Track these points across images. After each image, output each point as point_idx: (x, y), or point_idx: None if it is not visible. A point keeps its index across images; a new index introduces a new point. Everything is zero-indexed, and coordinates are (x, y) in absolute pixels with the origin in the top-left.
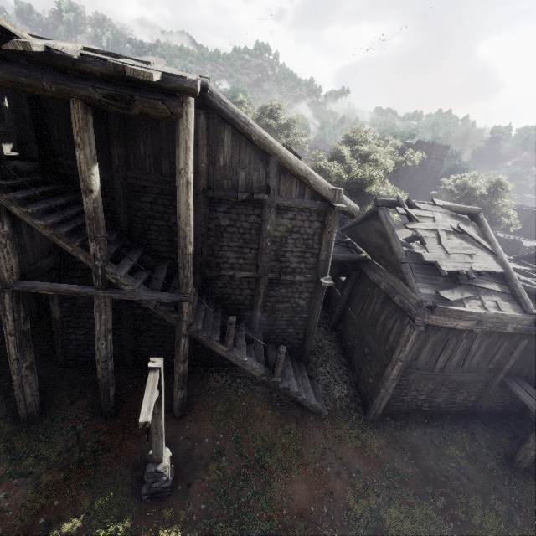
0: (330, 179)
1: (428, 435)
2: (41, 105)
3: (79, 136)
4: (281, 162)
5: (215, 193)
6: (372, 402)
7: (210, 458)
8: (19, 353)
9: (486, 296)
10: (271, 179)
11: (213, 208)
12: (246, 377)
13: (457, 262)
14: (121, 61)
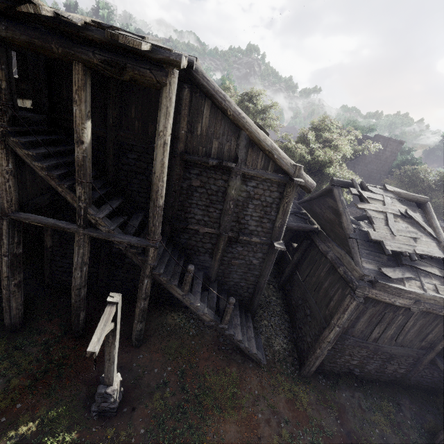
0: (294, 158)
1: (356, 399)
2: (55, 68)
3: (77, 94)
4: (251, 136)
5: (190, 157)
6: (307, 359)
7: (156, 387)
8: (10, 271)
9: (426, 279)
10: (240, 150)
11: (187, 170)
12: (199, 319)
13: (402, 244)
14: (117, 31)
